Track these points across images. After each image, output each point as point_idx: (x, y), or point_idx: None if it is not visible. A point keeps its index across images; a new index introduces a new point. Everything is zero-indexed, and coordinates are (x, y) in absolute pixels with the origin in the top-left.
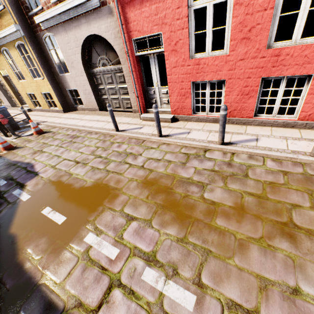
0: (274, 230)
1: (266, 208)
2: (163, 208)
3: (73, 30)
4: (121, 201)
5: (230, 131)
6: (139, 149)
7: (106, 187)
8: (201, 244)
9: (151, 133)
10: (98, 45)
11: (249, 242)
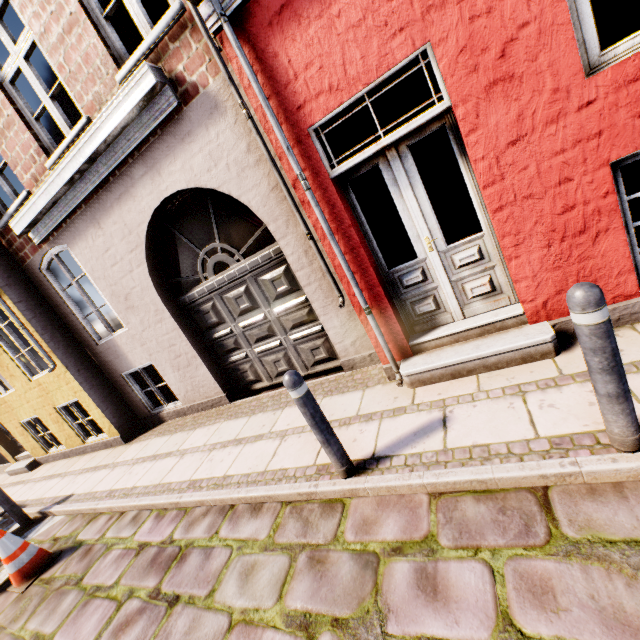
0: None
1: None
2: None
3: (114, 209)
4: None
5: None
6: (603, 588)
7: None
8: None
9: (532, 435)
10: (191, 223)
11: None
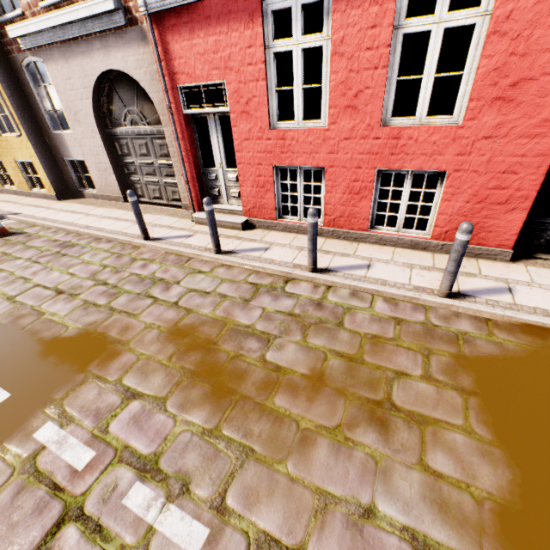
0: (359, 414)
1: (357, 377)
2: (193, 377)
3: (78, 57)
4: (122, 365)
5: (332, 251)
6: (178, 273)
7: (102, 339)
8: (241, 439)
9: (204, 246)
10: (124, 89)
11: (319, 433)
